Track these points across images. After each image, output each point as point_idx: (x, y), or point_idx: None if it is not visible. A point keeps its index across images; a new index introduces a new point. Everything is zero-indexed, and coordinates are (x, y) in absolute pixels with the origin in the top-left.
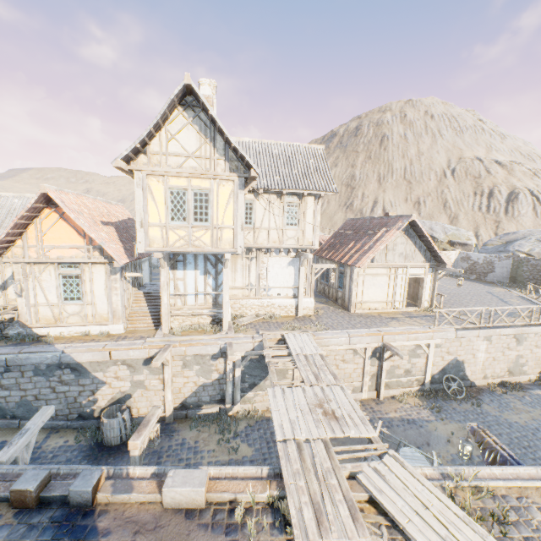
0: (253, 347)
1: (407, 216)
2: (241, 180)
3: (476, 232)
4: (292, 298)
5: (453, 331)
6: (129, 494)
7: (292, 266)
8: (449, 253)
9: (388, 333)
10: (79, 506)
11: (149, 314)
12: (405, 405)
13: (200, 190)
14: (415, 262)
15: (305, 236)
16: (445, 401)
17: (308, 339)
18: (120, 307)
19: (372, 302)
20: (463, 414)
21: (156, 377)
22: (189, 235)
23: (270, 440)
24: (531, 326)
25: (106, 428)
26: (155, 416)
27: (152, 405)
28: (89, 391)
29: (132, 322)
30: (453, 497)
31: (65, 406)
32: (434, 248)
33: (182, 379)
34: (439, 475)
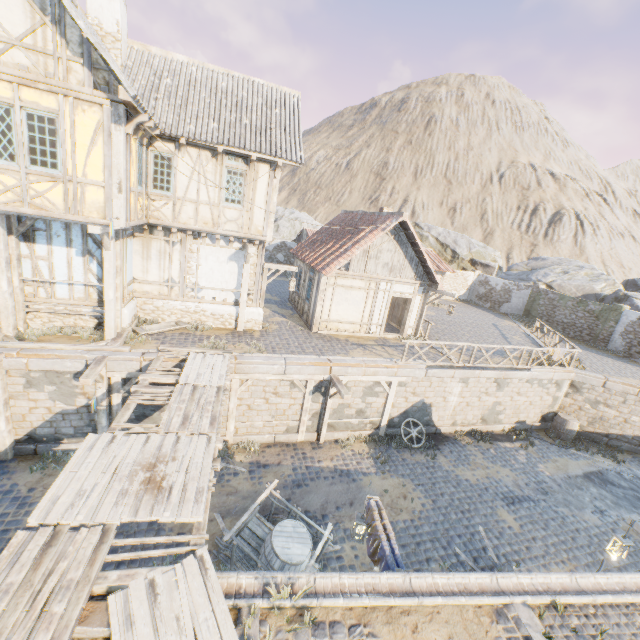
0: (140, 367)
1: (398, 215)
2: (116, 107)
3: (508, 253)
4: (232, 306)
5: (423, 369)
6: None
7: (234, 262)
8: (467, 273)
9: (340, 364)
10: None
11: None
12: (347, 452)
13: (40, 111)
14: (403, 277)
15: (253, 221)
16: (398, 450)
17: (220, 363)
18: None
19: (342, 322)
20: (411, 467)
21: None
22: (23, 186)
23: None
24: (517, 371)
25: None
26: None
27: None
28: None
29: None
30: (246, 633)
31: None
32: (426, 263)
33: (26, 403)
34: (260, 587)
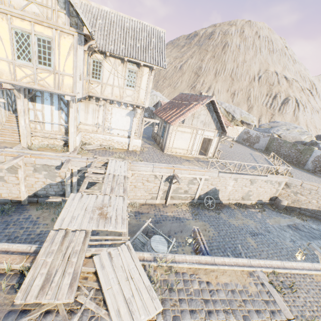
0: (86, 165)
1: (210, 97)
2: (80, 36)
3: (259, 118)
4: (126, 138)
5: (217, 173)
6: None
7: (129, 116)
8: (239, 127)
9: (178, 168)
10: None
11: (17, 132)
12: (179, 209)
13: (43, 37)
14: (209, 128)
15: (139, 96)
16: (202, 210)
17: (123, 165)
18: None
19: (178, 148)
20: (208, 217)
21: (13, 175)
22: (34, 74)
23: None
24: (260, 176)
25: None
26: None
27: (12, 192)
28: None
29: (2, 136)
30: (149, 273)
31: None
32: (222, 122)
33: (33, 179)
34: (152, 258)
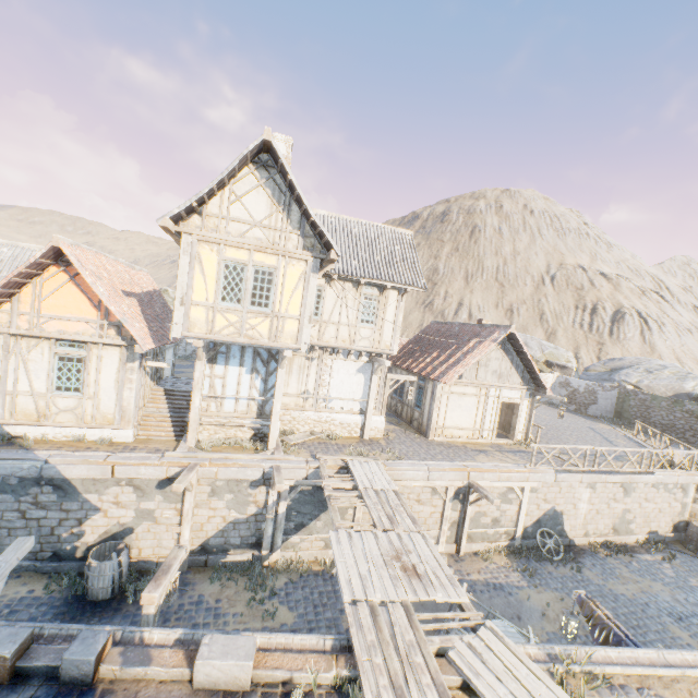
0: (306, 475)
1: (505, 327)
2: (316, 261)
3: (576, 353)
4: (358, 415)
5: (552, 473)
6: (146, 667)
7: (362, 374)
8: (545, 375)
9: (476, 469)
10: (73, 683)
11: (169, 418)
12: (491, 564)
13: (264, 267)
14: (510, 383)
15: (383, 337)
16: (539, 563)
17: (378, 469)
18: (133, 406)
19: (456, 428)
20: (561, 581)
21: (172, 506)
22: (242, 322)
23: (318, 603)
24: (641, 474)
25: (94, 574)
26: (178, 559)
27: (161, 545)
28: (74, 520)
29: (145, 428)
30: (564, 685)
31: (36, 539)
32: (533, 369)
33: (206, 512)
34: (545, 656)
